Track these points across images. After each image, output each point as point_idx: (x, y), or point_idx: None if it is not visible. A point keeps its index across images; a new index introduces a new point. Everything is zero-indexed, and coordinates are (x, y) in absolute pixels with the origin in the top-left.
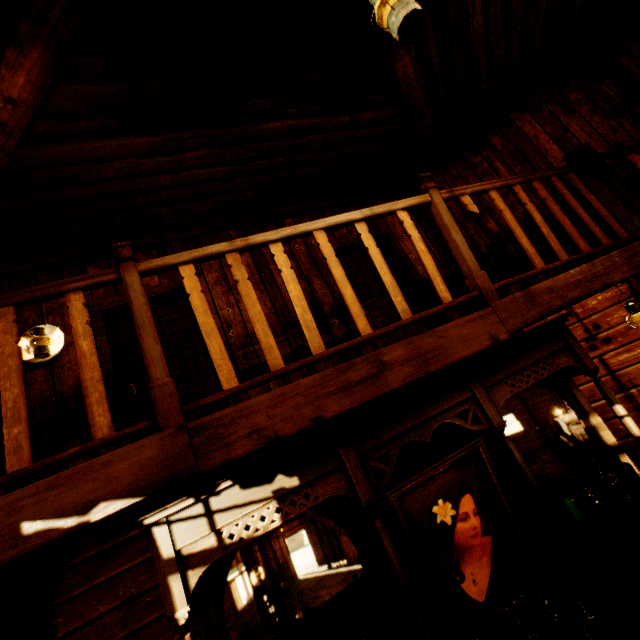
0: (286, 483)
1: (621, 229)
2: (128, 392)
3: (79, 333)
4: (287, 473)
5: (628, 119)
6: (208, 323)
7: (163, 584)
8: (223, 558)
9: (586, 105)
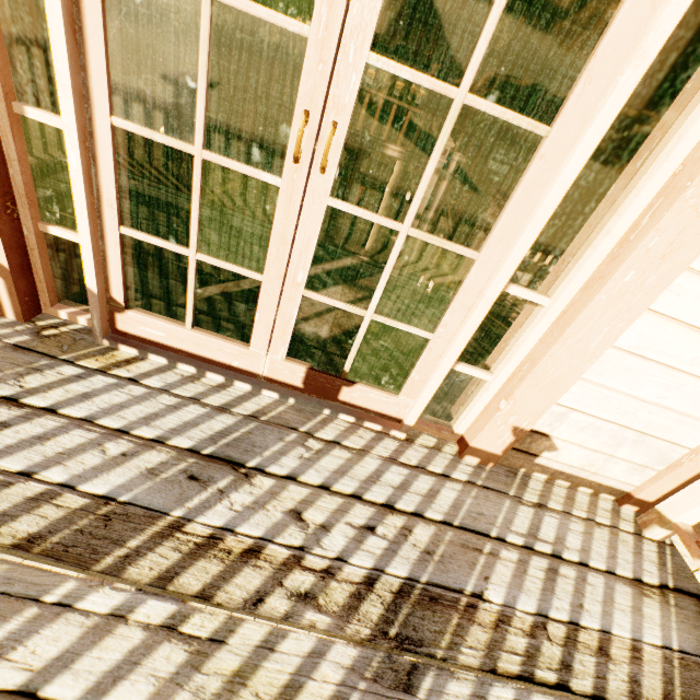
0: None
1: None
2: None
3: None
4: None
5: None
6: None
7: None
8: None
9: None
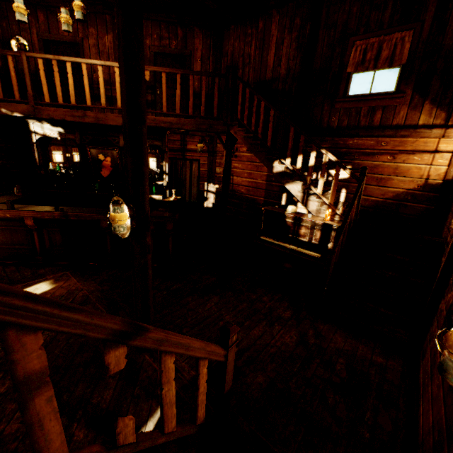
0: (61, 130)
1: (216, 113)
2: (53, 82)
3: (11, 69)
4: (61, 128)
5: (301, 56)
6: (44, 81)
7: (31, 134)
8: (50, 139)
9: (297, 32)
